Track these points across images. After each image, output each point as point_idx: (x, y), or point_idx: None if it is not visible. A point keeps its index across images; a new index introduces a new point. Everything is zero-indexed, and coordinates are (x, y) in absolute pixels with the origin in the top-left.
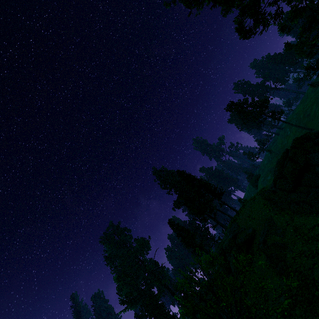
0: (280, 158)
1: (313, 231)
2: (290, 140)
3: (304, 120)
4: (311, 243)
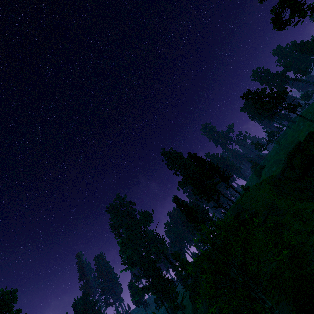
0: (291, 150)
1: (312, 214)
2: (302, 134)
3: None
4: (307, 224)
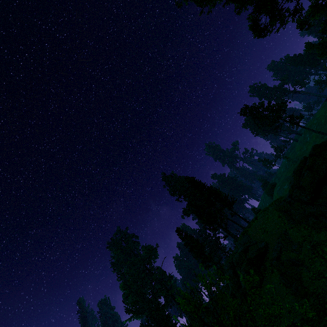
0: (297, 167)
1: None
2: (310, 147)
3: (326, 126)
4: None
